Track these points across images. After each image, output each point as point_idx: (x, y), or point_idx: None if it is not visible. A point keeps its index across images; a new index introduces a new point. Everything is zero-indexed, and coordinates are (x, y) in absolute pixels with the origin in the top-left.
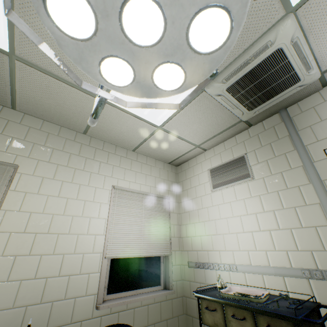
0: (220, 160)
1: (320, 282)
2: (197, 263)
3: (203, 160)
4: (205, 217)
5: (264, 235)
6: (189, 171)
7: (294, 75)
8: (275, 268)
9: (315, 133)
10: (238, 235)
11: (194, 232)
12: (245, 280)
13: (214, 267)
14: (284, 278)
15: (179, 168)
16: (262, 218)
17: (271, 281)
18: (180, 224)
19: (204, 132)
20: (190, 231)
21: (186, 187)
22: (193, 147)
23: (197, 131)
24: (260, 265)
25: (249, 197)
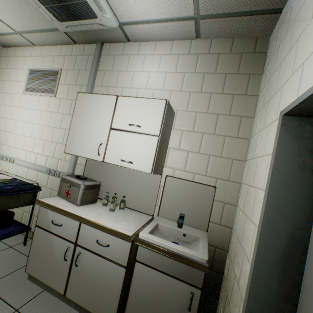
0: (42, 65)
1: (54, 177)
2: None
3: (29, 55)
4: (10, 116)
5: (42, 143)
6: (13, 61)
7: (88, 5)
8: (36, 165)
9: (104, 78)
10: (27, 138)
11: None
12: (18, 170)
13: None
14: (39, 172)
15: (5, 52)
16: (46, 131)
17: (32, 173)
18: None
19: (16, 17)
20: None
21: (5, 78)
22: (14, 32)
23: (3, 8)
24: (29, 162)
25: (46, 111)
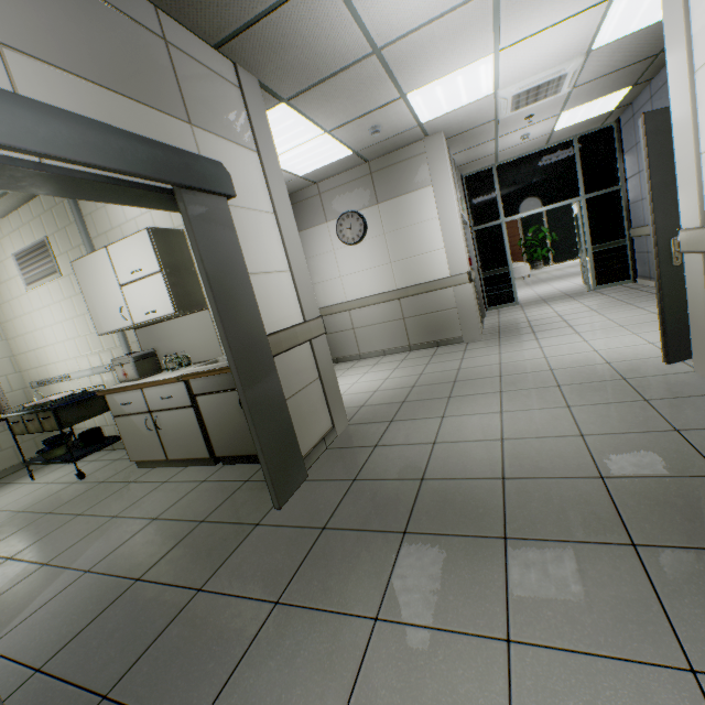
0: (24, 242)
1: None
2: (40, 382)
3: (2, 237)
4: (33, 327)
5: (84, 340)
6: None
7: None
8: (93, 369)
9: (96, 224)
10: (66, 344)
11: (27, 347)
12: (81, 385)
13: (54, 381)
14: (102, 375)
15: None
16: (79, 323)
17: (96, 380)
18: (8, 339)
19: None
20: (23, 346)
21: None
22: None
23: None
24: (85, 370)
25: (64, 300)
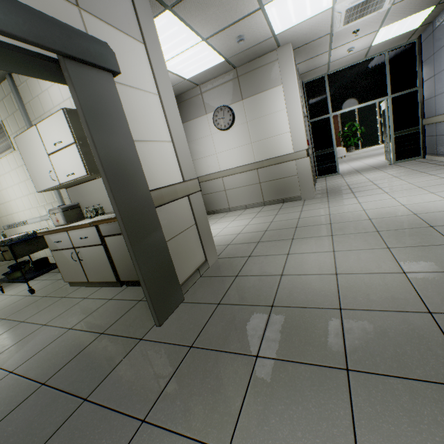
0: None
1: None
2: (8, 226)
3: None
4: (0, 187)
5: (34, 196)
6: None
7: None
8: (41, 217)
9: (34, 110)
10: (23, 199)
11: None
12: (35, 228)
13: (17, 225)
14: (48, 221)
15: None
16: (30, 185)
17: (44, 225)
18: None
19: None
20: None
21: None
22: None
23: None
24: (36, 217)
25: (18, 168)
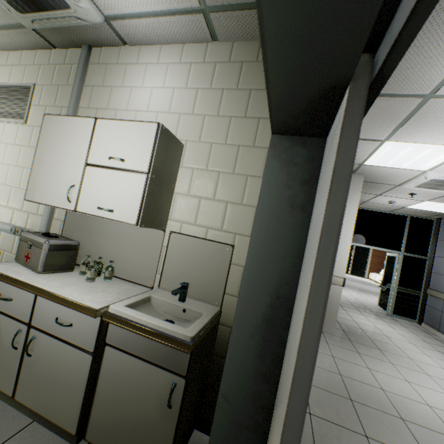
0: (9, 78)
1: None
2: None
3: None
4: None
5: (7, 190)
6: None
7: None
8: None
9: (92, 97)
10: None
11: None
12: None
13: None
14: (2, 232)
15: None
16: (13, 173)
17: None
18: None
19: None
20: None
21: None
22: None
23: None
24: None
25: (13, 145)
